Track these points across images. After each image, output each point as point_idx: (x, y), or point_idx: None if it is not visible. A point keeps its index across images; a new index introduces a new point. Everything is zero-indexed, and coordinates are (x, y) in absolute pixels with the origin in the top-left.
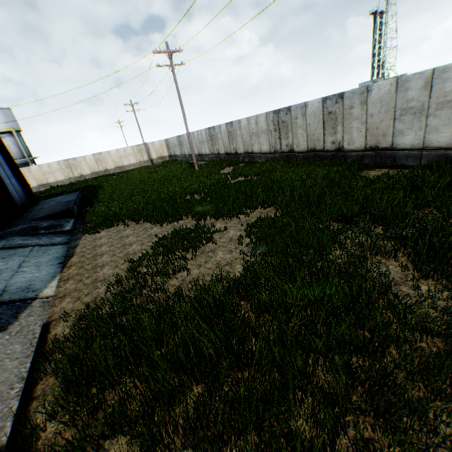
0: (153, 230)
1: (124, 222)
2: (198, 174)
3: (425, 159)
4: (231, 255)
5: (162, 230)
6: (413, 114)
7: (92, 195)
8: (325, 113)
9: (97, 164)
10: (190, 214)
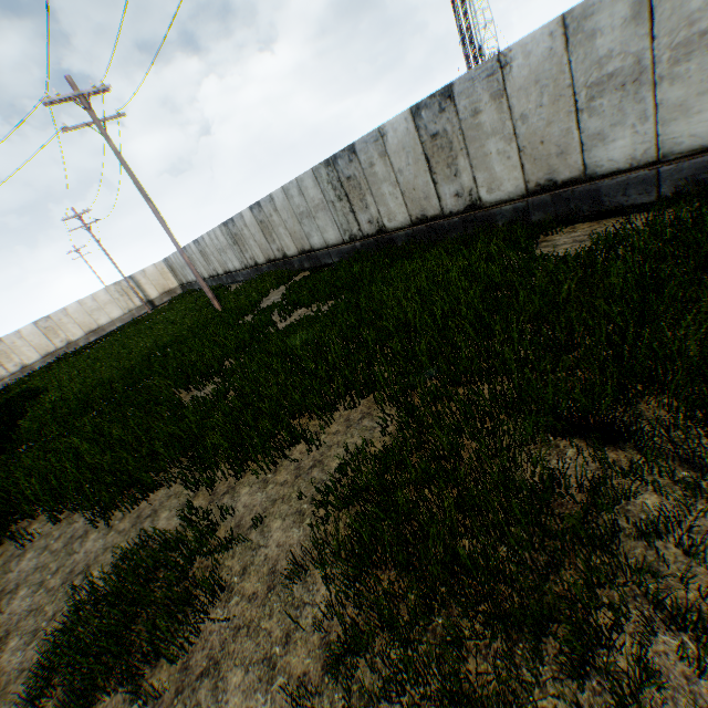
0: (86, 547)
1: (17, 535)
2: (219, 321)
3: (670, 182)
4: (269, 698)
5: (107, 544)
6: (620, 88)
7: (13, 425)
8: (424, 139)
9: (50, 339)
10: (186, 455)
